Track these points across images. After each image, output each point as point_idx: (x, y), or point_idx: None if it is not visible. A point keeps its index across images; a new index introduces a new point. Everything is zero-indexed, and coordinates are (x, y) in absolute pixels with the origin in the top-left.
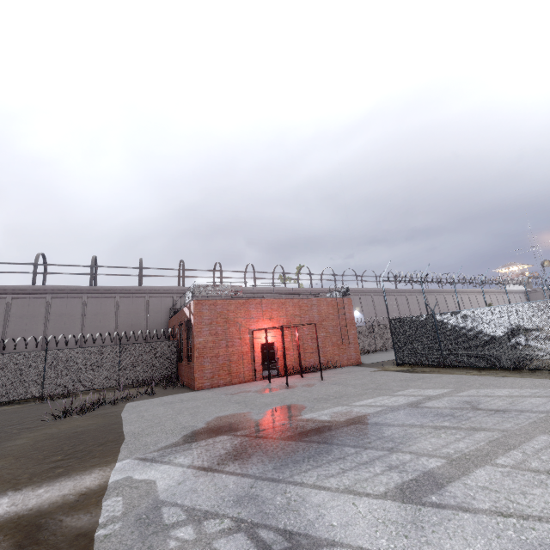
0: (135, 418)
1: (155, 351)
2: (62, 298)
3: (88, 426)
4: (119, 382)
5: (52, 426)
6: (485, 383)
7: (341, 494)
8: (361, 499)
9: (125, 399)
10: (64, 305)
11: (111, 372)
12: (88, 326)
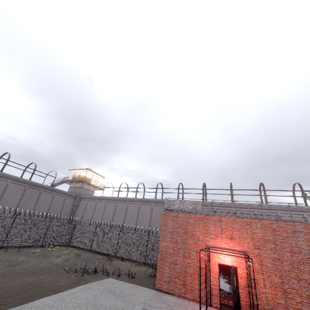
0: (69, 292)
1: None
2: (144, 204)
3: (54, 285)
4: (145, 260)
5: (58, 276)
6: None
7: None
8: None
9: (112, 274)
10: (144, 208)
11: (142, 252)
12: (152, 221)
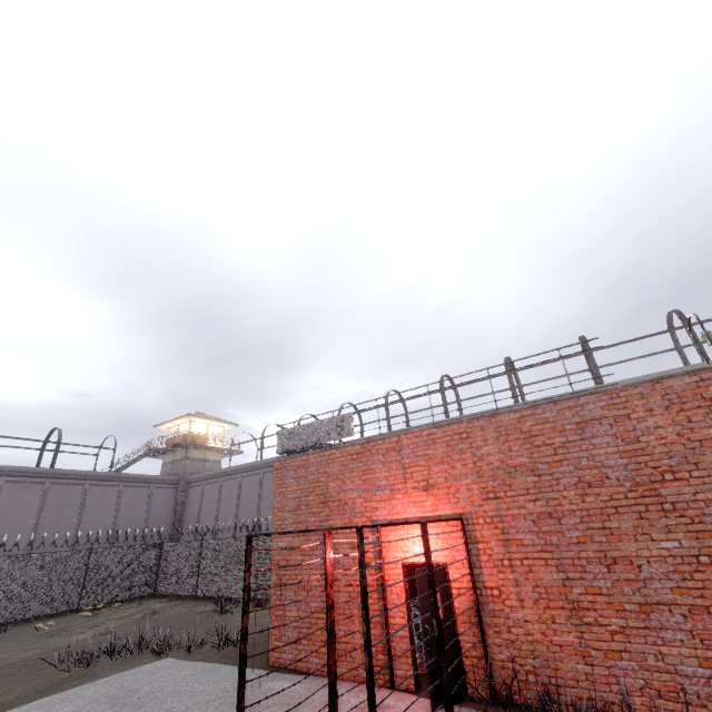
0: None
1: None
2: None
3: None
4: None
5: (22, 680)
6: None
7: None
8: None
9: (178, 647)
10: None
11: None
12: None
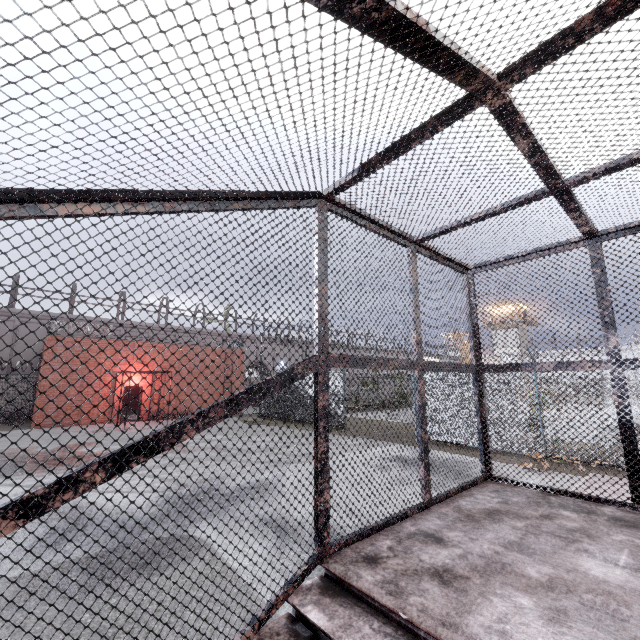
0: None
1: (5, 384)
2: None
3: None
4: None
5: None
6: (273, 433)
7: (2, 486)
8: (9, 487)
9: None
10: None
11: None
12: None
